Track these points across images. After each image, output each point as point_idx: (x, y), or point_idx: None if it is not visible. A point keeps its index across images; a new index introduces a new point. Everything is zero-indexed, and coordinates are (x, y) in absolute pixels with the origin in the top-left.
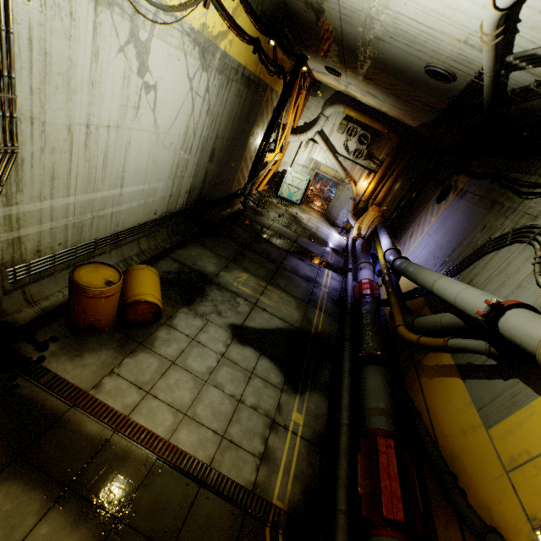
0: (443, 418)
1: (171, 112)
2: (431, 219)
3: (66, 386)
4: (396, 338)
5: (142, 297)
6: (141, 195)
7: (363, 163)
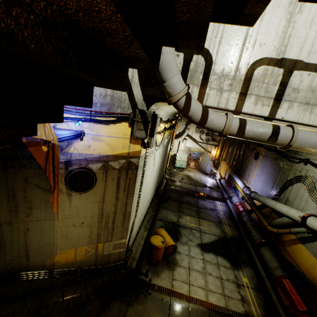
0: (302, 263)
1: (156, 166)
2: (255, 168)
3: (164, 289)
4: (264, 229)
5: (170, 243)
6: (148, 199)
7: (211, 143)
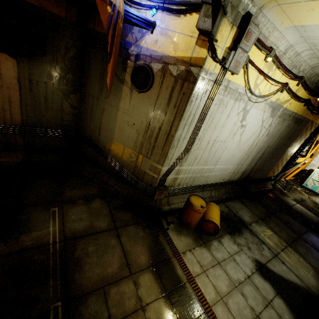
0: None
1: (248, 135)
2: None
3: (173, 245)
4: None
5: (212, 219)
6: (221, 170)
7: None
